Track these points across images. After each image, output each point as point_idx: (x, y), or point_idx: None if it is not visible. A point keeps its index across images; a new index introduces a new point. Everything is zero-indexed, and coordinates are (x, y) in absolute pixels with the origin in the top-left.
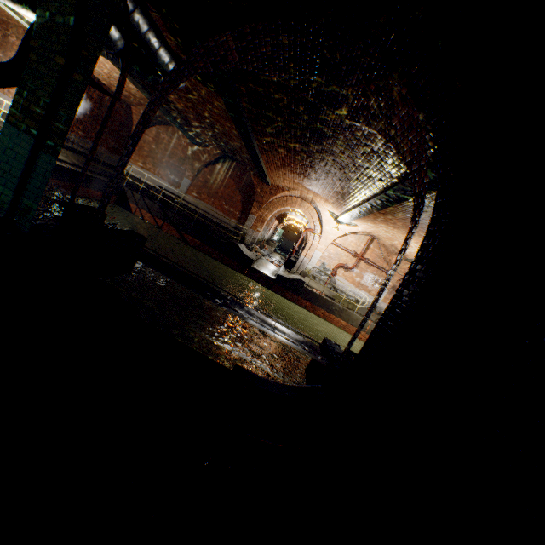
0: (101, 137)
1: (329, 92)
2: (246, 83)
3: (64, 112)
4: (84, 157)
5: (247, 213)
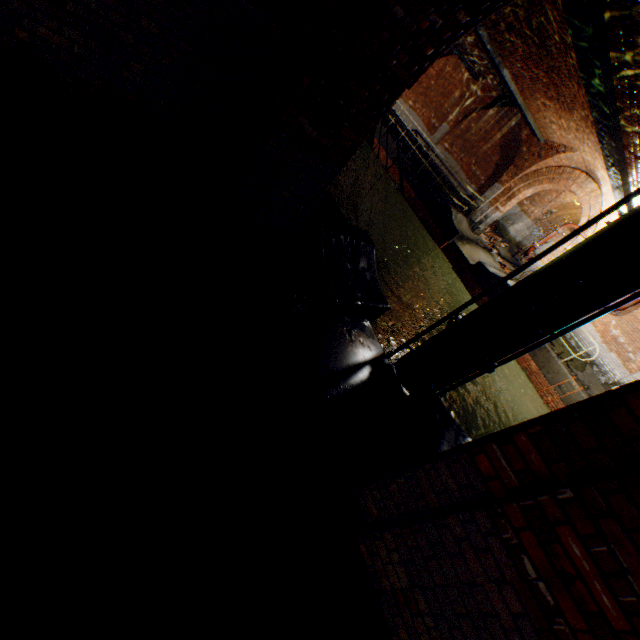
0: None
1: None
2: None
3: None
4: None
5: (494, 181)
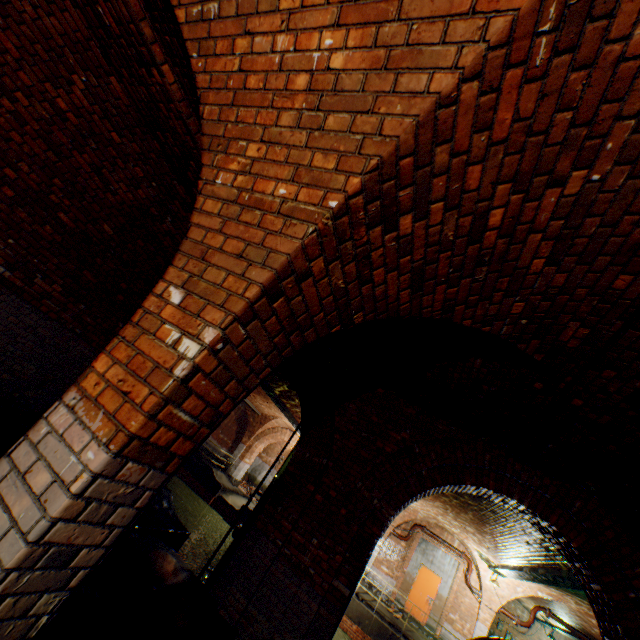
0: None
1: None
2: None
3: None
4: None
5: (239, 442)
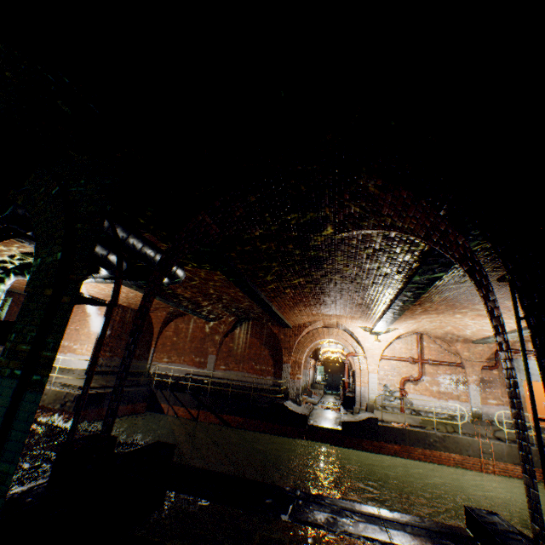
0: (101, 348)
1: (309, 220)
2: (234, 248)
3: (52, 338)
4: (113, 374)
5: (279, 364)
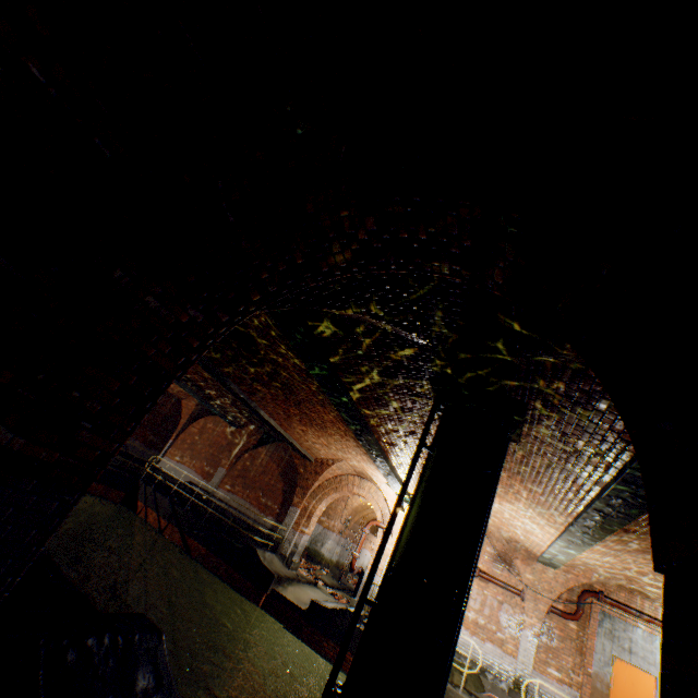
0: None
1: None
2: None
3: None
4: None
5: (289, 505)
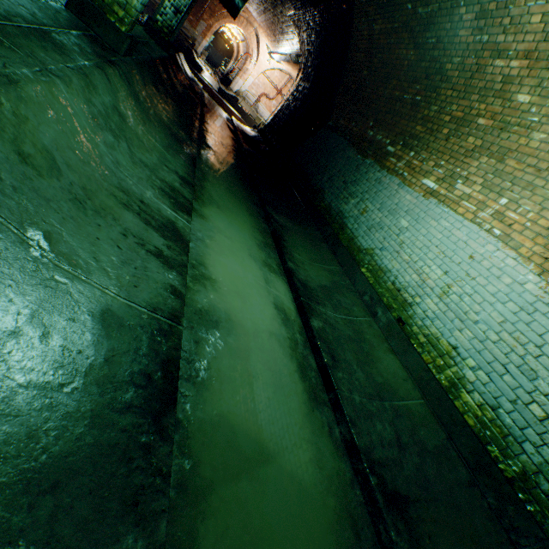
0: None
1: (283, 2)
2: None
3: None
4: None
5: (199, 17)
